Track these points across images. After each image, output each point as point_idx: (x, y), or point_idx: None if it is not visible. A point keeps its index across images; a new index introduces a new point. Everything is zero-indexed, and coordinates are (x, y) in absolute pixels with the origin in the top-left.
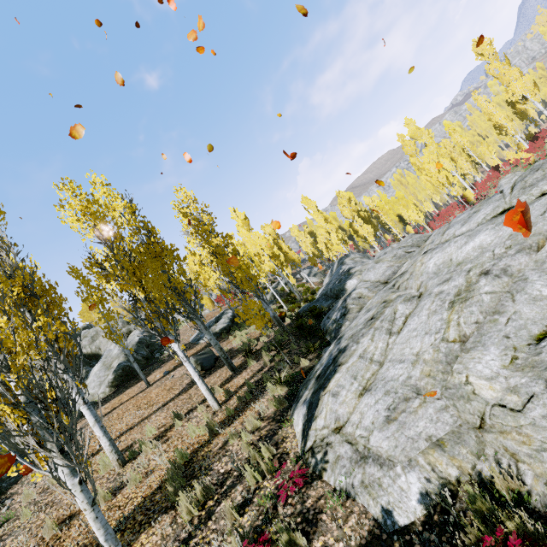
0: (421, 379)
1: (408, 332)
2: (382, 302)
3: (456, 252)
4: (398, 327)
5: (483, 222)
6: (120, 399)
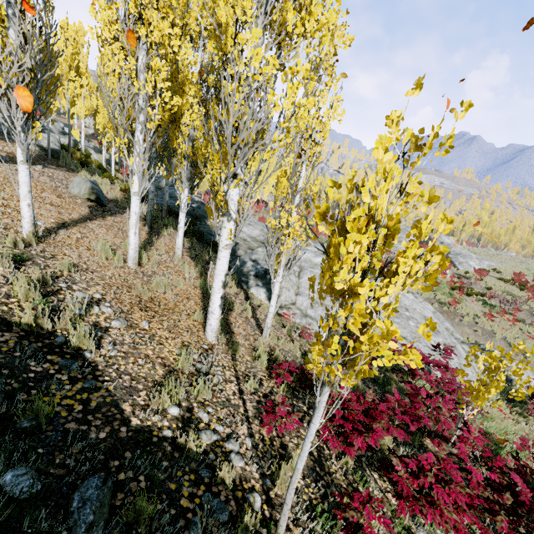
0: (317, 299)
1: (306, 280)
2: None
3: (312, 258)
4: (297, 275)
5: (318, 252)
6: None
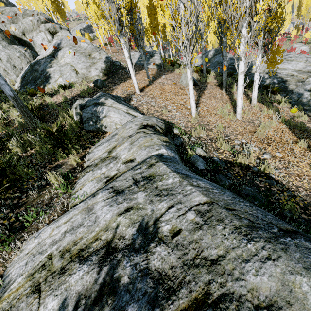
0: None
1: None
2: None
3: None
4: None
5: None
6: (132, 84)
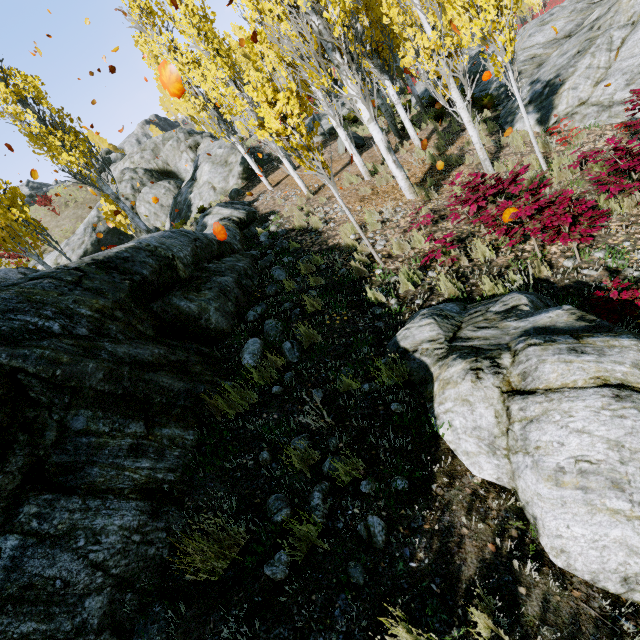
0: None
1: (634, 42)
2: (584, 41)
3: None
4: (617, 46)
5: None
6: (271, 180)
